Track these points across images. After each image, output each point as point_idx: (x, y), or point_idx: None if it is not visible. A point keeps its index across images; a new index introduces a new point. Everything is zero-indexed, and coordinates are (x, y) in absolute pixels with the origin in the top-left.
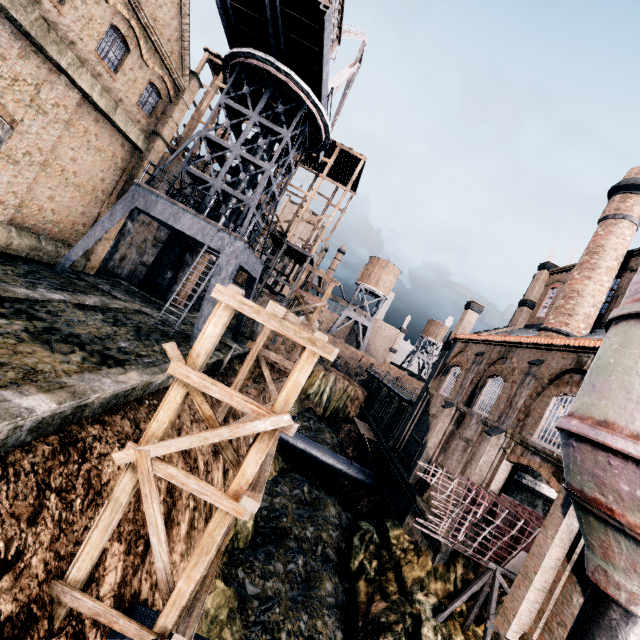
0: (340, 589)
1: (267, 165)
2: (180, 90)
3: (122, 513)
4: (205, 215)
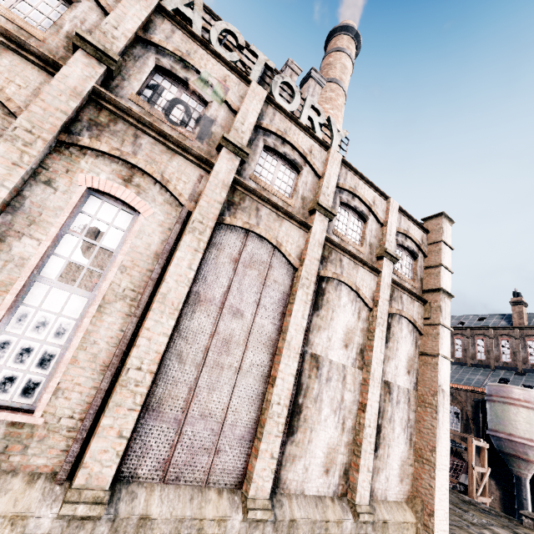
0: None
1: None
2: None
3: None
4: None
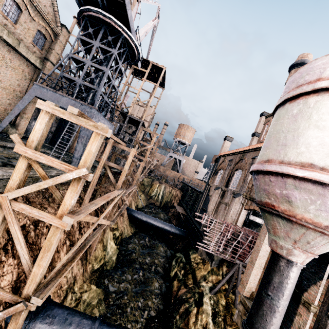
0: (163, 286)
1: (106, 69)
2: (57, 35)
3: (0, 235)
4: (74, 97)
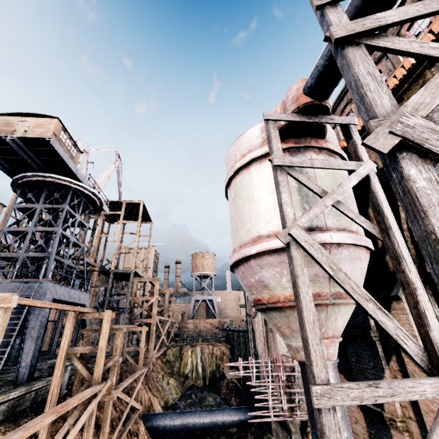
0: None
1: (57, 228)
2: None
3: None
4: (14, 278)
